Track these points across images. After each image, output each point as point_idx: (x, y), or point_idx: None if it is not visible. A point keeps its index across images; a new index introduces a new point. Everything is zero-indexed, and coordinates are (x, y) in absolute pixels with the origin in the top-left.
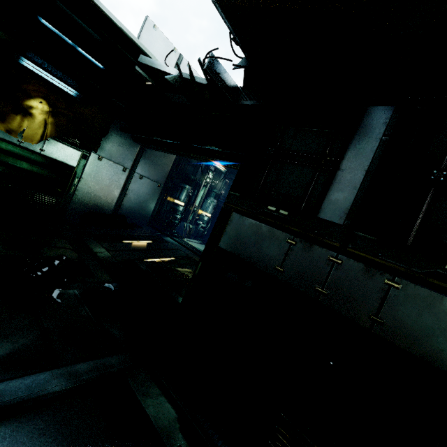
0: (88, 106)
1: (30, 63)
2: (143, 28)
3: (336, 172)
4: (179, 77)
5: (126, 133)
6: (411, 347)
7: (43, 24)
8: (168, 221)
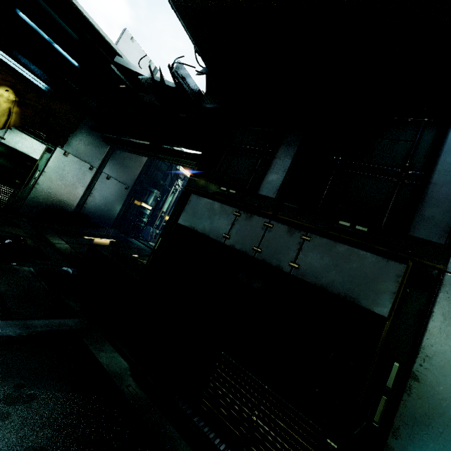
0: (58, 101)
1: (0, 51)
2: (121, 38)
3: (273, 160)
4: (151, 79)
5: (96, 131)
6: (315, 281)
7: (20, 17)
8: (134, 223)
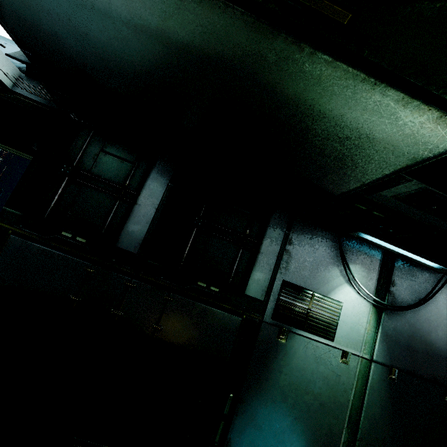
0: None
1: None
2: None
3: (134, 206)
4: None
5: None
6: (176, 341)
7: None
8: None
